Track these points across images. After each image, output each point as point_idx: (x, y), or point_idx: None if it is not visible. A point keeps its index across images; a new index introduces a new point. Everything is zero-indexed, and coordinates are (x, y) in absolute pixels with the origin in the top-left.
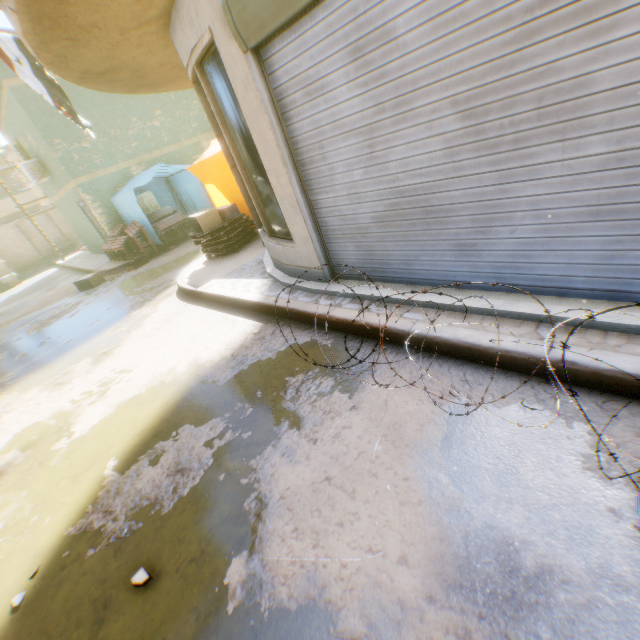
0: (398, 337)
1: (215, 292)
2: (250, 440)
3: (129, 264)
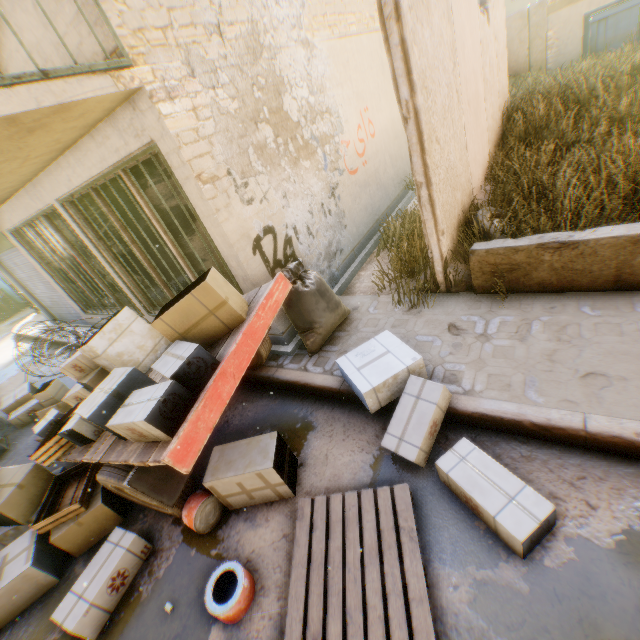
0: (60, 343)
1: (25, 333)
2: (1, 381)
3: (0, 319)
